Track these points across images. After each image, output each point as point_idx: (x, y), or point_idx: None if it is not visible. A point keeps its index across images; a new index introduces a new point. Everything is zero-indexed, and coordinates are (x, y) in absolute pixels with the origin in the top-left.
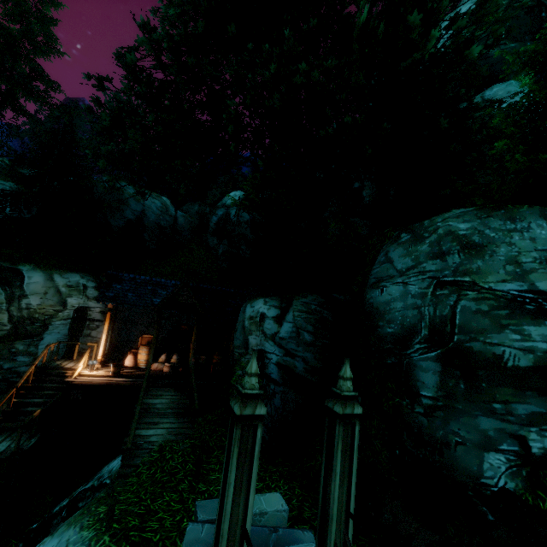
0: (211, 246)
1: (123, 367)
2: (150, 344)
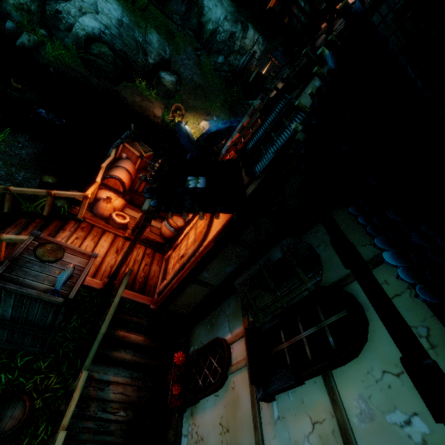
0: None
1: None
2: None
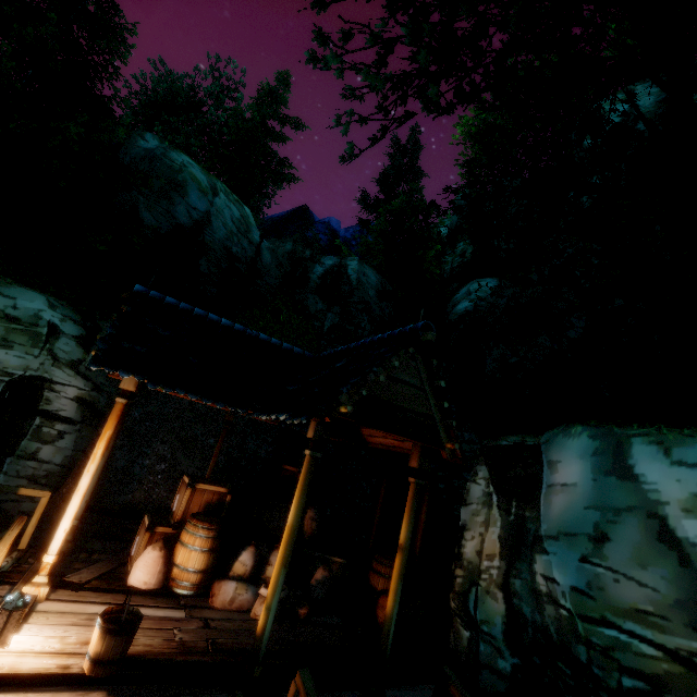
0: (312, 312)
1: (122, 592)
2: (214, 514)
